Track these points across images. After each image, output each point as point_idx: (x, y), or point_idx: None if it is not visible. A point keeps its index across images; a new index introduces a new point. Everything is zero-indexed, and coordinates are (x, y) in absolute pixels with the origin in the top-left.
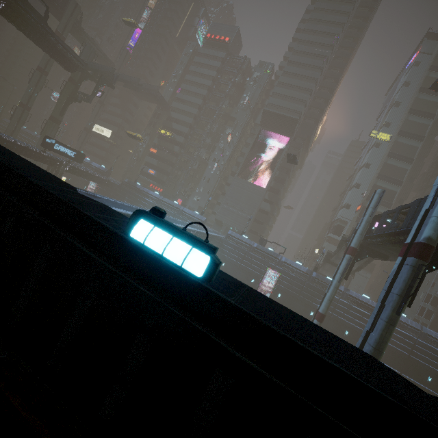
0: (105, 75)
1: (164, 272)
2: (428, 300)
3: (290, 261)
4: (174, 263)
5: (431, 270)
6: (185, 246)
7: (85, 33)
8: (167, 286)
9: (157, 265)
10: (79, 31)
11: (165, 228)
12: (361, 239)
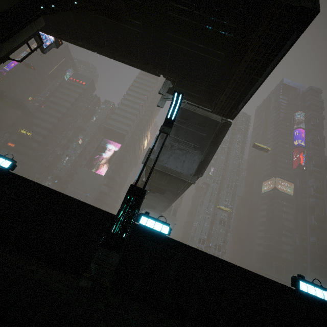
0: None
1: None
2: (200, 242)
3: None
4: None
5: None
6: None
7: None
8: None
9: None
10: None
11: None
12: None
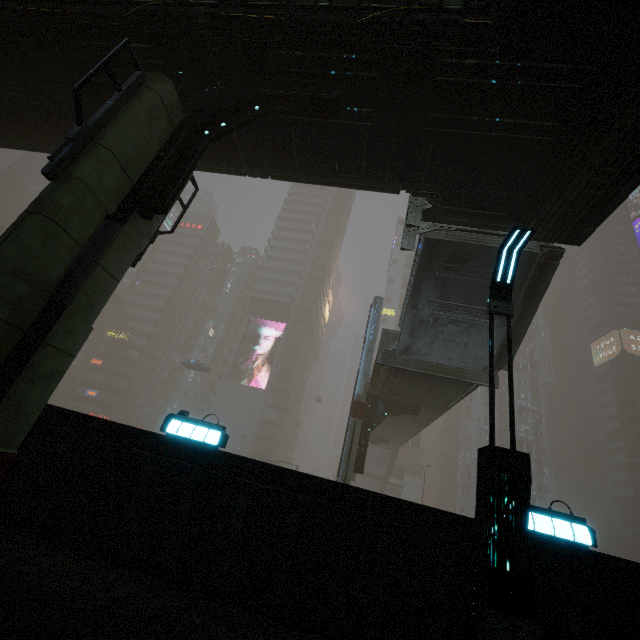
0: None
1: None
2: None
3: None
4: None
5: (373, 428)
6: None
7: None
8: None
9: None
10: None
11: None
12: None
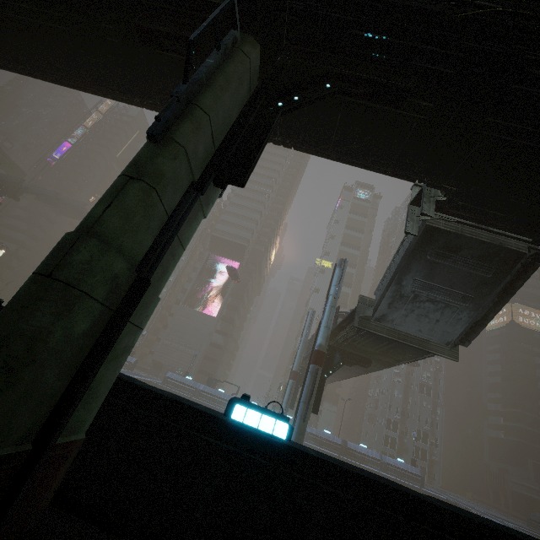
0: (7, 185)
1: None
2: (389, 426)
3: None
4: None
5: (329, 375)
6: None
7: None
8: None
9: None
10: None
11: None
12: (301, 361)
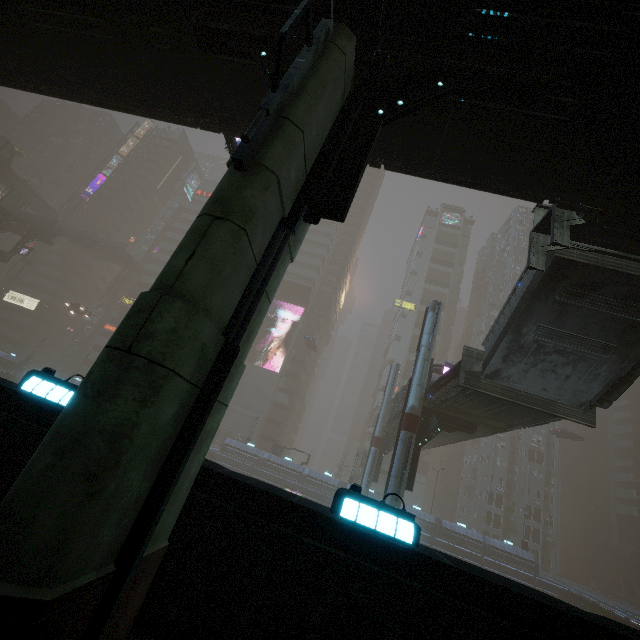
0: (38, 227)
1: (46, 410)
2: (491, 501)
3: (316, 473)
4: (54, 403)
5: (424, 443)
6: (65, 390)
7: (14, 175)
8: (46, 419)
9: (40, 406)
10: (6, 171)
11: (52, 380)
12: (384, 425)
